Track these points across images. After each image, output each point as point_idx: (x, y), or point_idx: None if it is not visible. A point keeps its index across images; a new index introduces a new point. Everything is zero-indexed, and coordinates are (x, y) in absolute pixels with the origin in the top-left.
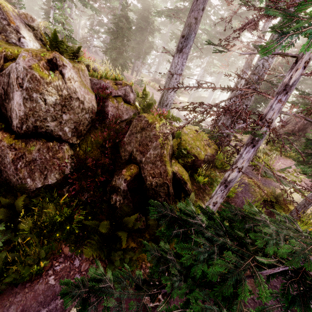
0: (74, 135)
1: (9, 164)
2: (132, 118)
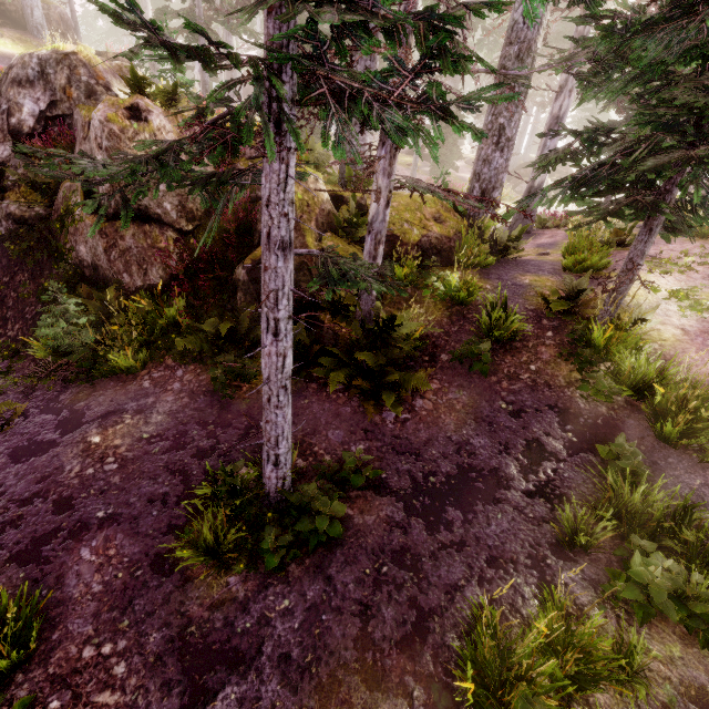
0: (182, 217)
1: (103, 254)
2: None
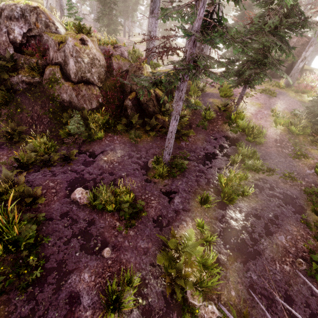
0: (99, 81)
1: (75, 97)
2: (129, 69)
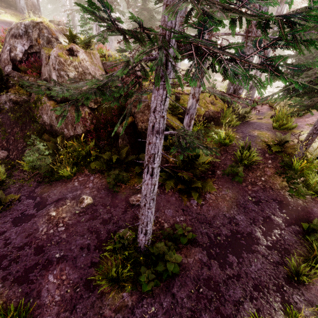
0: (92, 102)
1: (55, 120)
2: None
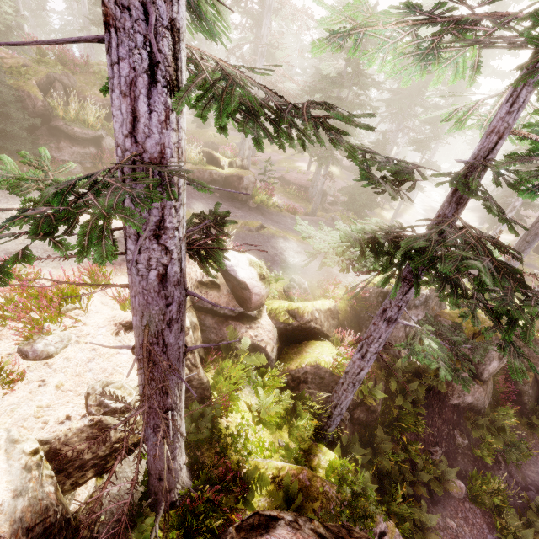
0: None
1: (483, 399)
2: None
